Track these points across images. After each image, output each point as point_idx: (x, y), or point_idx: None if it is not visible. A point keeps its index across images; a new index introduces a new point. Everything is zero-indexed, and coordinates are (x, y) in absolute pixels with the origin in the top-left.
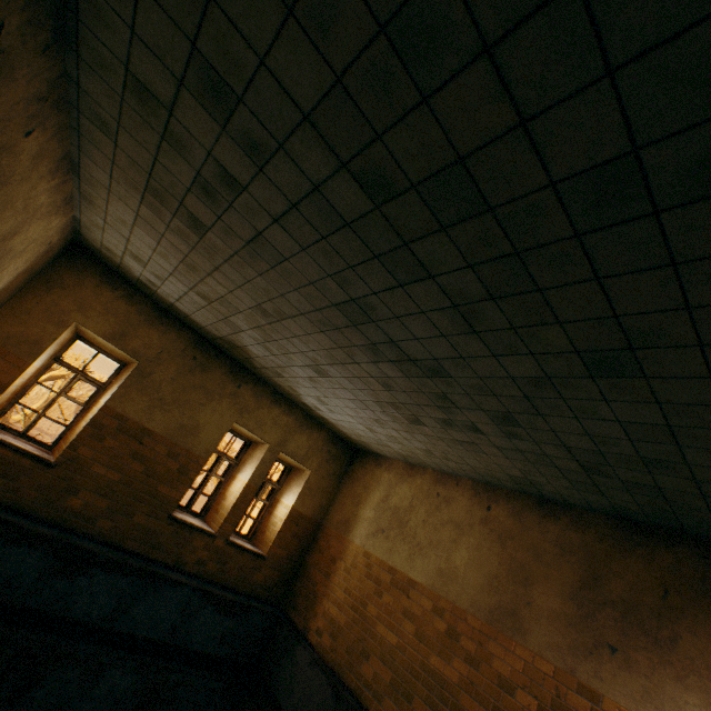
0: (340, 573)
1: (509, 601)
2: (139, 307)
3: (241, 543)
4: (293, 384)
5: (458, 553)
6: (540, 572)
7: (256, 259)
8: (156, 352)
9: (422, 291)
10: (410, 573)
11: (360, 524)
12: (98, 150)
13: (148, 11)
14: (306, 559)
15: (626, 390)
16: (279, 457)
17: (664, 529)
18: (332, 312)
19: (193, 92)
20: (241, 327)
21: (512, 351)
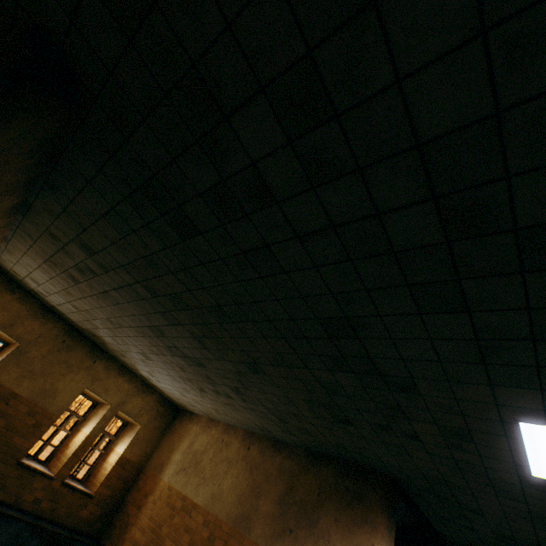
0: (149, 505)
1: (247, 509)
2: (29, 305)
3: (74, 484)
4: (133, 362)
5: (226, 481)
6: (266, 488)
7: (106, 299)
8: (35, 337)
9: (181, 329)
10: (195, 498)
11: (170, 465)
12: (24, 240)
13: (61, 222)
14: (126, 497)
15: (266, 380)
16: (119, 414)
17: (326, 455)
18: (146, 329)
19: (77, 244)
20: (99, 326)
21: (223, 358)
